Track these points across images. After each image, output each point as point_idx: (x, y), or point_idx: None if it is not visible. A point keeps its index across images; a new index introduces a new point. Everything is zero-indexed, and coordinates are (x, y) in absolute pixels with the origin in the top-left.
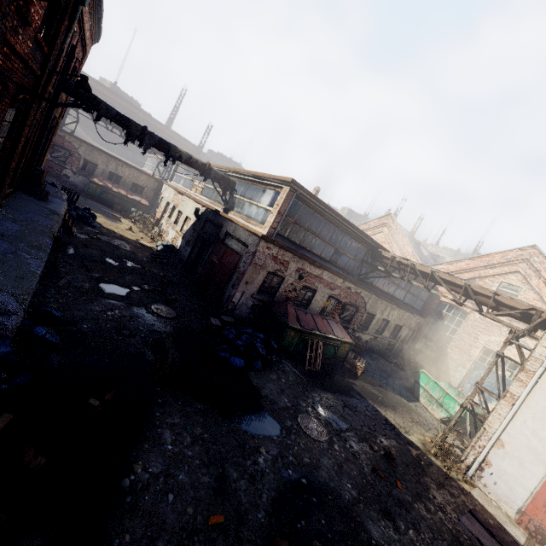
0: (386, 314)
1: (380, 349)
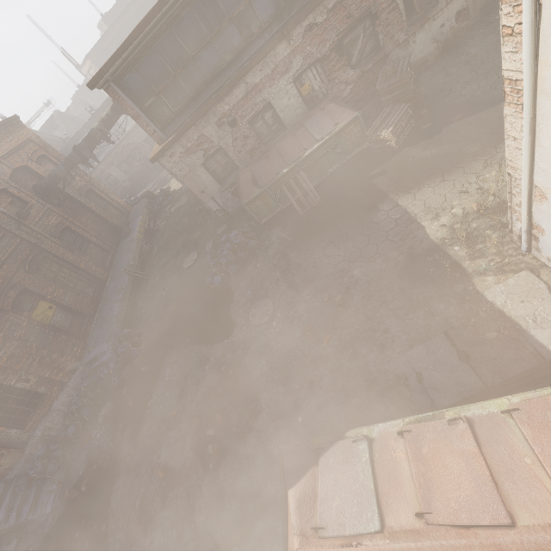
0: None
1: None
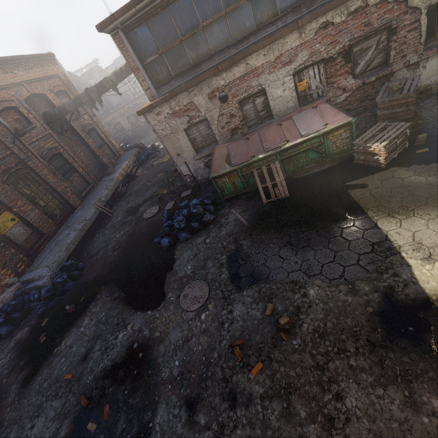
0: None
1: None
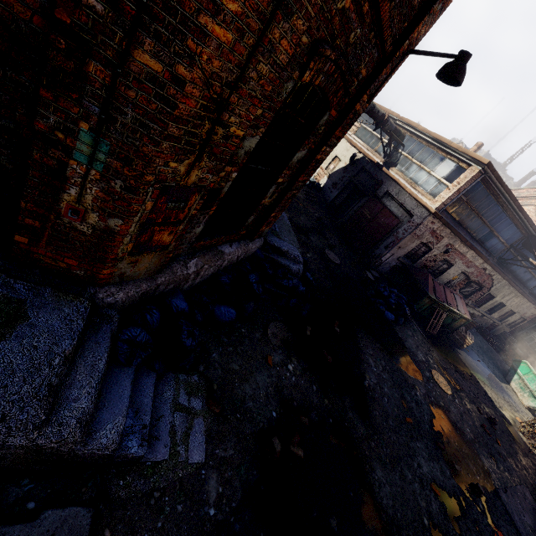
0: (507, 299)
1: (480, 325)
